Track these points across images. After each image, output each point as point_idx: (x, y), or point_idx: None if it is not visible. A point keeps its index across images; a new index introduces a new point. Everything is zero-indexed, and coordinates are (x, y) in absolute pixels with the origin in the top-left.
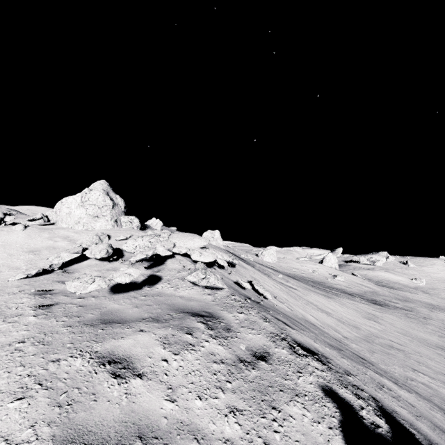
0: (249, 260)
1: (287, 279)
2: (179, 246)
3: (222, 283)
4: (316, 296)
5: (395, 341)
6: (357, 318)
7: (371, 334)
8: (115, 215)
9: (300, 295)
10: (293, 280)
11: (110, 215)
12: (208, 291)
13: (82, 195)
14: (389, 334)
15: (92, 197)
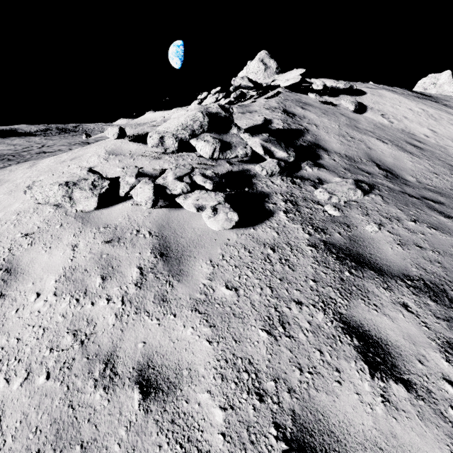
0: (447, 97)
1: None
2: (277, 80)
3: (248, 83)
4: None
5: None
6: None
7: None
8: (267, 76)
9: None
10: None
11: (263, 77)
12: (268, 100)
13: (246, 67)
14: None
15: (251, 67)
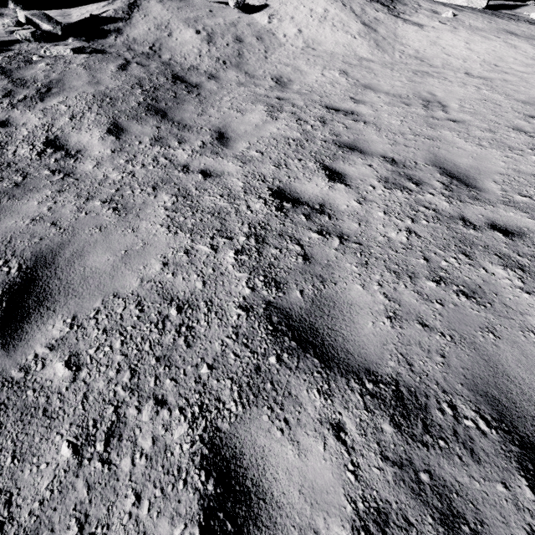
0: (416, 0)
1: (469, 19)
2: None
3: None
4: (468, 34)
5: (477, 75)
6: (486, 56)
7: (430, 65)
8: None
9: (400, 31)
10: (495, 22)
11: None
12: None
13: None
14: (526, 75)
15: None
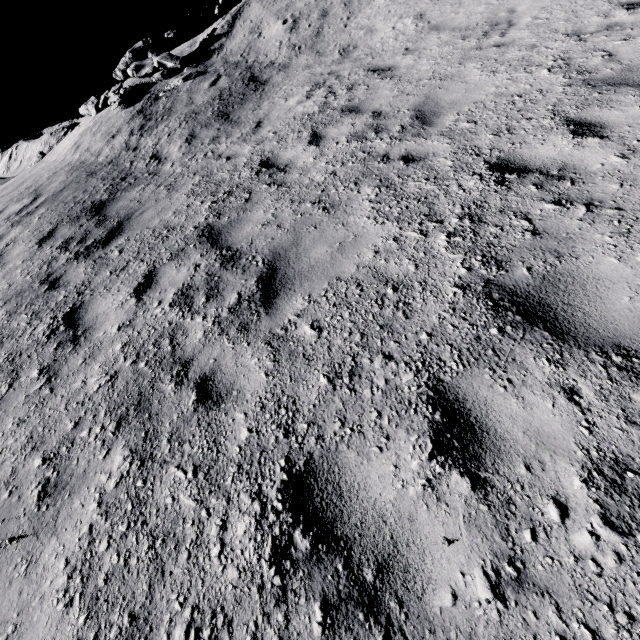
0: None
1: None
2: None
3: None
4: None
5: None
6: None
7: None
8: None
9: None
10: None
11: None
12: None
13: None
14: None
15: None
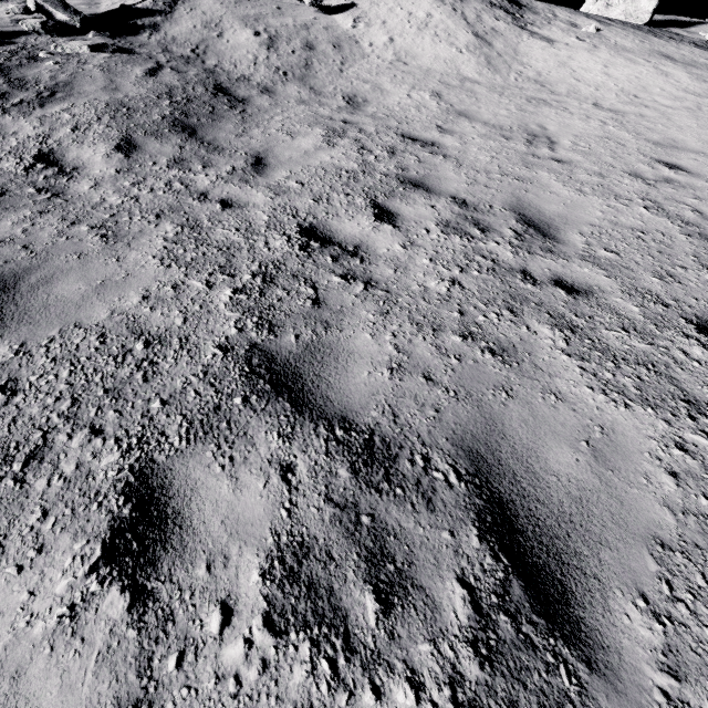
0: (552, 8)
1: (616, 36)
2: None
3: None
4: (609, 56)
5: (608, 107)
6: (625, 84)
7: (552, 92)
8: None
9: (523, 46)
10: (649, 41)
11: None
12: None
13: None
14: (671, 110)
15: None
